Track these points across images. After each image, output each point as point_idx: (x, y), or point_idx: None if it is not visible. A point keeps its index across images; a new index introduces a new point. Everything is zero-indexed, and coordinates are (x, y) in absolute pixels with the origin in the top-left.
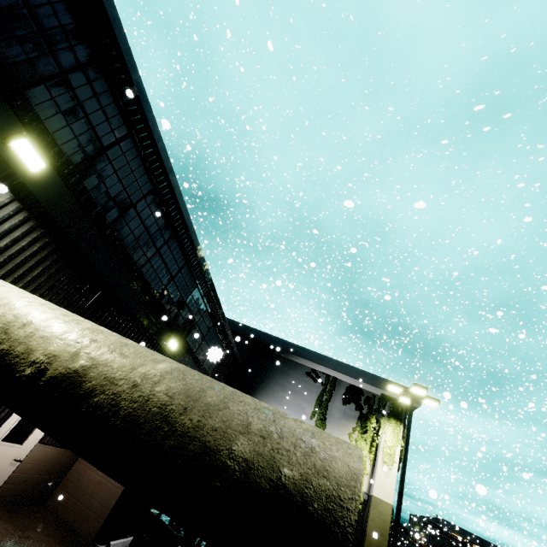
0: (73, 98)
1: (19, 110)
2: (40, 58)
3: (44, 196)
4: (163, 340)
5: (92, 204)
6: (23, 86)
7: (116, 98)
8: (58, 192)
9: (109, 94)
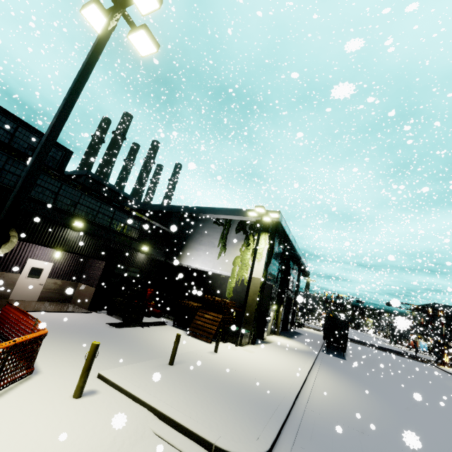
0: None
1: None
2: None
3: None
4: (72, 223)
5: None
6: None
7: None
8: None
9: None
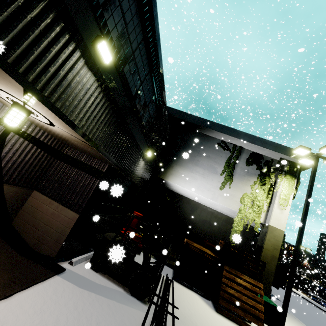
0: None
1: None
2: None
3: None
4: (89, 38)
5: None
6: None
7: None
8: None
9: None
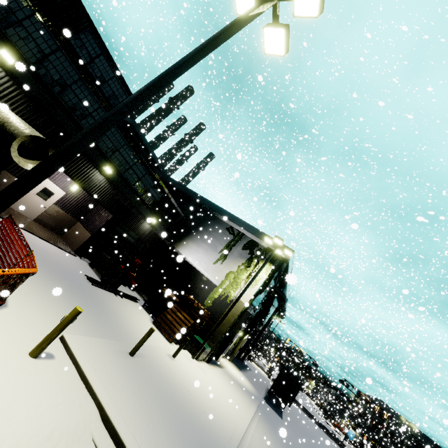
0: (27, 32)
1: (2, 39)
2: (9, 16)
3: (19, 75)
4: (102, 166)
5: (43, 82)
6: (4, 29)
7: (48, 31)
8: (25, 74)
9: (44, 29)
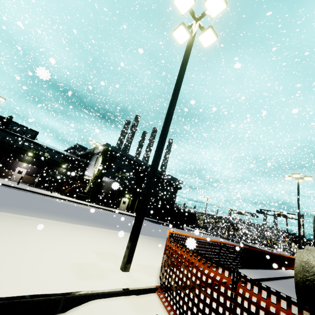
0: None
1: None
2: None
3: None
4: (28, 154)
5: None
6: None
7: None
8: None
9: None
